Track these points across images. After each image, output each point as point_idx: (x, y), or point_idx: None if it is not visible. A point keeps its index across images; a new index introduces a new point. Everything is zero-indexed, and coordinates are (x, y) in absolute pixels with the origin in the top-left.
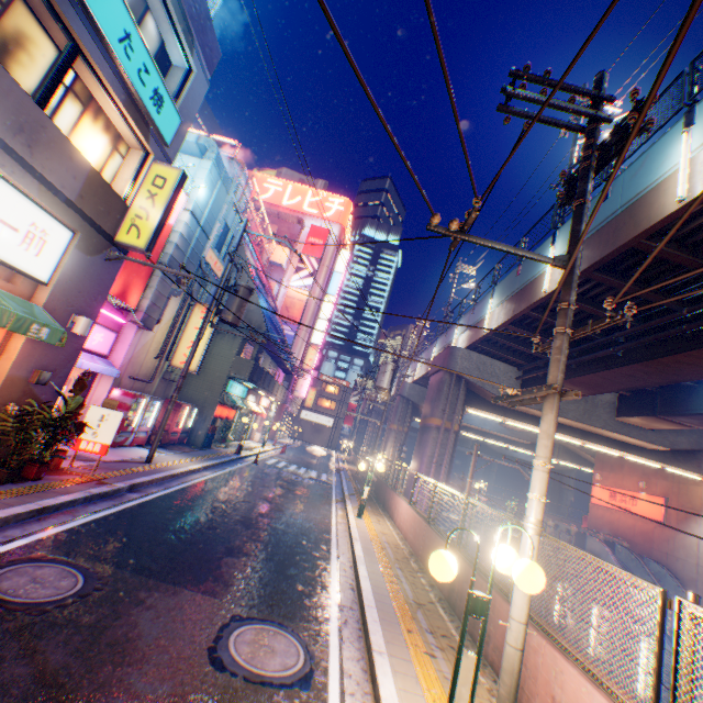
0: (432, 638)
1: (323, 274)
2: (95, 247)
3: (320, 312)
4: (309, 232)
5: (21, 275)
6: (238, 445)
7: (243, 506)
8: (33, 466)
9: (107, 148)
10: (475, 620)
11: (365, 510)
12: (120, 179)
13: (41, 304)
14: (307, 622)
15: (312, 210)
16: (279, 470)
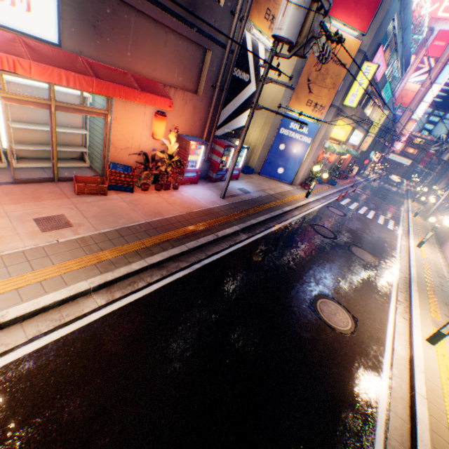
0: (419, 216)
1: (436, 70)
2: (364, 136)
3: (423, 98)
4: (434, 37)
5: (353, 145)
6: (367, 174)
7: (378, 192)
8: (346, 177)
9: (372, 112)
10: (430, 216)
11: (414, 202)
12: (371, 116)
13: (354, 150)
14: (397, 208)
15: (444, 14)
16: (381, 185)
